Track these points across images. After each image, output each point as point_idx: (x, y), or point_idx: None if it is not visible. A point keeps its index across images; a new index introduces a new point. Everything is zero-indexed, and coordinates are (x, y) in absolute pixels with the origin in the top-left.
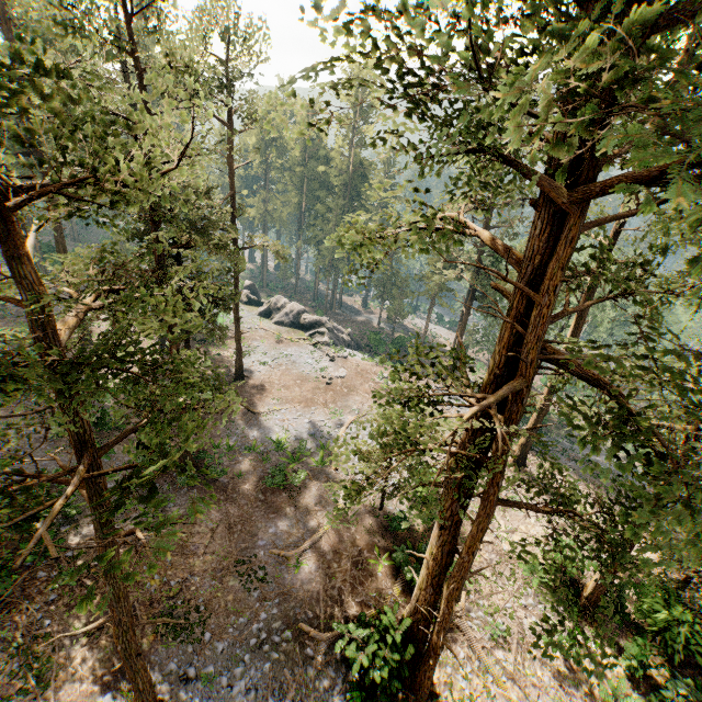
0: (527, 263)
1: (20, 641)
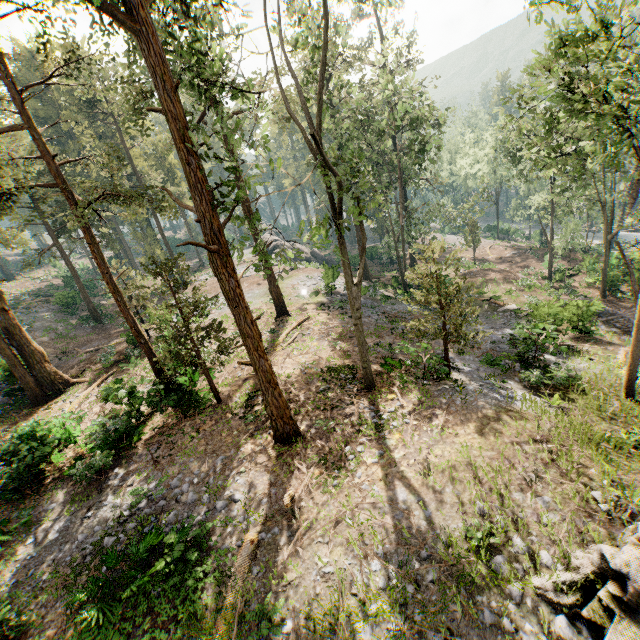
0: None
1: None
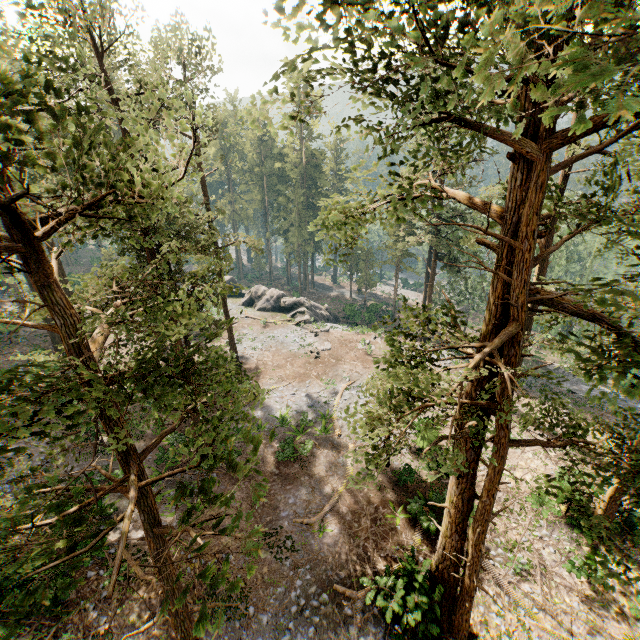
0: (510, 214)
1: (82, 639)
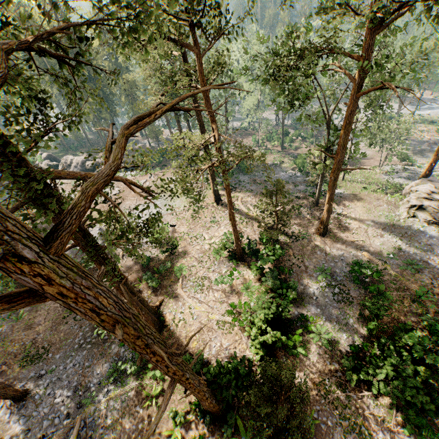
0: None
1: None
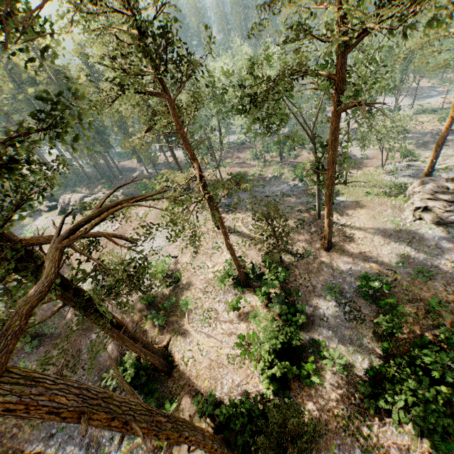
0: None
1: None
